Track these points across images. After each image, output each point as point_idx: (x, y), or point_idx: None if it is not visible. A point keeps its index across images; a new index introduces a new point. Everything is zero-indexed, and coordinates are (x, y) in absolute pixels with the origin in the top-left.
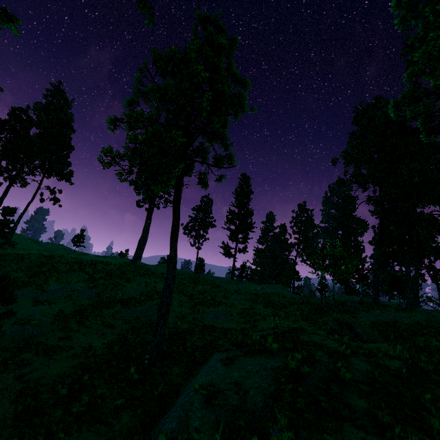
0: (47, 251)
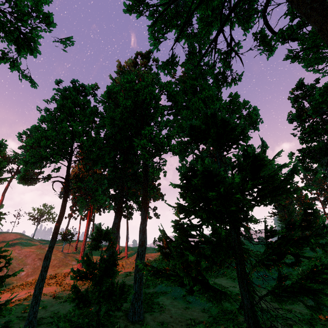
0: None
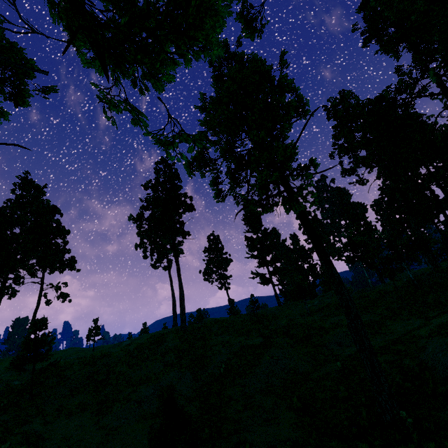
0: (76, 359)
